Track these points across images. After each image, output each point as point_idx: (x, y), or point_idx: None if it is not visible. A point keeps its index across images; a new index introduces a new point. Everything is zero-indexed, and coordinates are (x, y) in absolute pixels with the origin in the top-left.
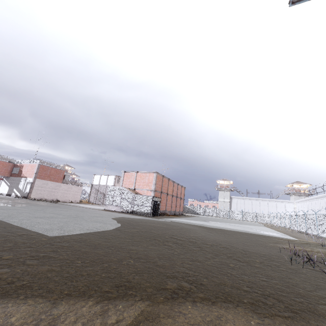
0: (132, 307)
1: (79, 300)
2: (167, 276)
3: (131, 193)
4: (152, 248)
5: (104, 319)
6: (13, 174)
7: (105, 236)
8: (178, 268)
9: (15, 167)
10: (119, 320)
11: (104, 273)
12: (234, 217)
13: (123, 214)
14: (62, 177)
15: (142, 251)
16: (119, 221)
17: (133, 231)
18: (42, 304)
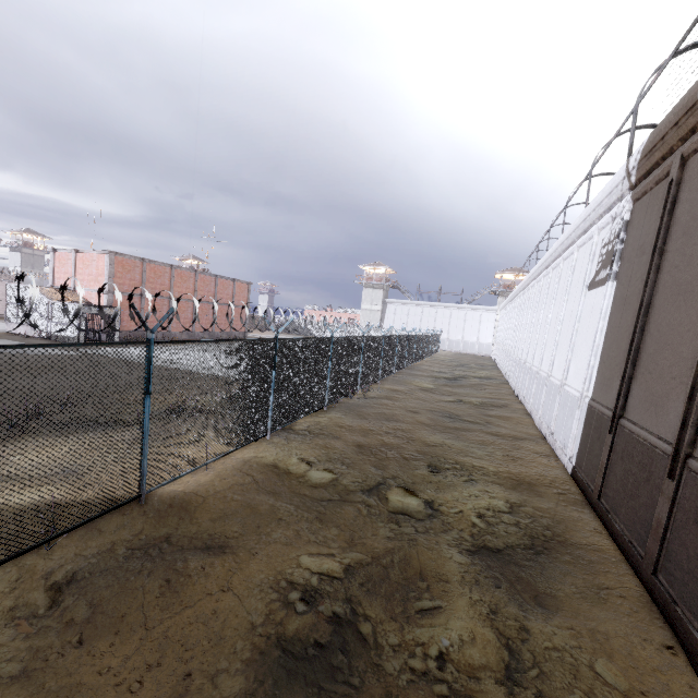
0: None
1: None
2: None
3: (45, 299)
4: None
5: None
6: None
7: None
8: None
9: None
10: None
11: None
12: None
13: (1, 341)
14: None
15: None
16: None
17: None
18: None
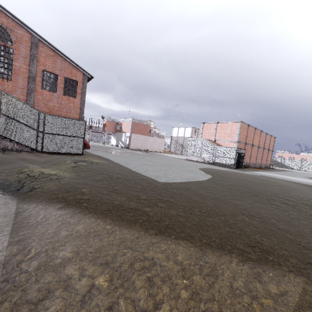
0: (286, 279)
1: (221, 253)
2: (303, 247)
3: (212, 145)
4: (258, 205)
5: (262, 285)
6: (117, 131)
7: (203, 186)
8: (311, 238)
9: (117, 125)
10: (283, 292)
11: (226, 227)
12: None
13: (205, 164)
14: (149, 131)
15: (250, 208)
16: (207, 172)
17: (227, 184)
18: (192, 249)
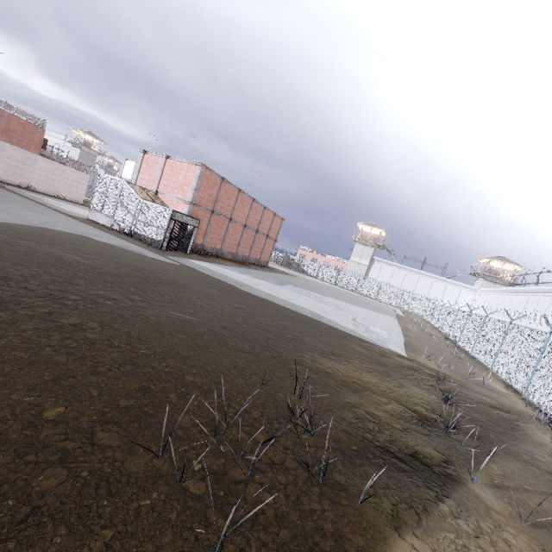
0: None
1: None
2: None
3: (136, 196)
4: None
5: None
6: None
7: None
8: None
9: None
10: None
11: None
12: (364, 291)
13: (95, 230)
14: (40, 143)
15: None
16: None
17: None
18: None
